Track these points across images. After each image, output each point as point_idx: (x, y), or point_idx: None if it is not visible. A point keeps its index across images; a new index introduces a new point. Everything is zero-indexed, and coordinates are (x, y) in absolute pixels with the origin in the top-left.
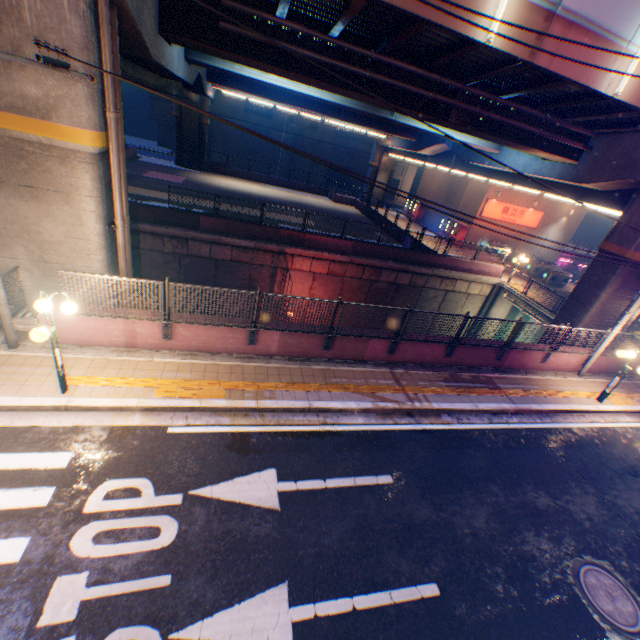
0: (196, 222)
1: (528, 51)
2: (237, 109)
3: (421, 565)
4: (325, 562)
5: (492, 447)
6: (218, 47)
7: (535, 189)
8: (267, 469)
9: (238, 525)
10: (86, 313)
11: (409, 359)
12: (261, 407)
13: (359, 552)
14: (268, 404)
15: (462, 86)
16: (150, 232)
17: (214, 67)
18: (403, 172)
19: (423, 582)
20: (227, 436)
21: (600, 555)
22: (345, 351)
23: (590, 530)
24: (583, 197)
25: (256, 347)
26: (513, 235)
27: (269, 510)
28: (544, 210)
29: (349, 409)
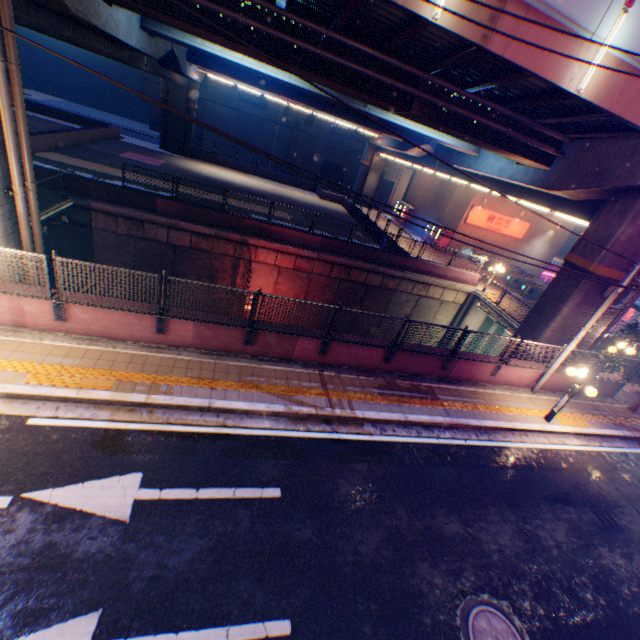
0: (153, 204)
1: (480, 34)
2: (231, 97)
3: (280, 597)
4: (160, 588)
5: (412, 463)
6: (153, 8)
7: (511, 195)
8: (132, 473)
9: (68, 537)
10: None
11: (344, 362)
12: (151, 402)
13: (208, 577)
14: (160, 400)
15: (424, 74)
16: (102, 211)
17: (174, 39)
18: (398, 175)
19: (275, 618)
20: (99, 432)
21: (501, 594)
22: (271, 348)
23: (498, 564)
24: (555, 206)
25: (168, 337)
26: (498, 245)
27: (115, 521)
28: (531, 221)
29: (257, 411)
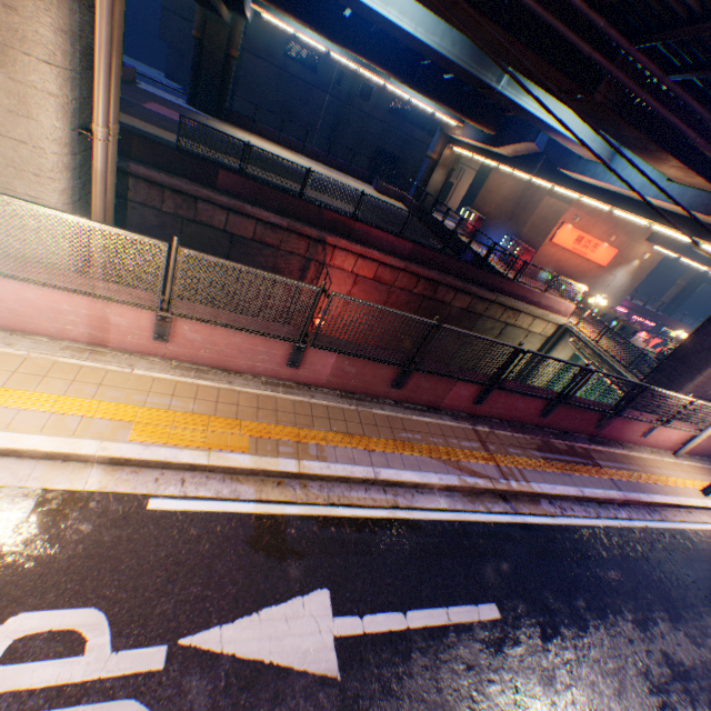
0: (213, 177)
1: None
2: (275, 50)
3: None
4: None
5: (609, 557)
6: None
7: (644, 218)
8: (315, 590)
9: None
10: (18, 275)
11: (495, 414)
12: (304, 473)
13: None
14: (315, 468)
15: (629, 46)
16: (145, 178)
17: None
18: (459, 175)
19: None
20: (249, 522)
21: None
22: (419, 393)
23: None
24: (709, 237)
25: (297, 371)
26: (579, 271)
27: (321, 680)
28: (619, 248)
29: (428, 485)
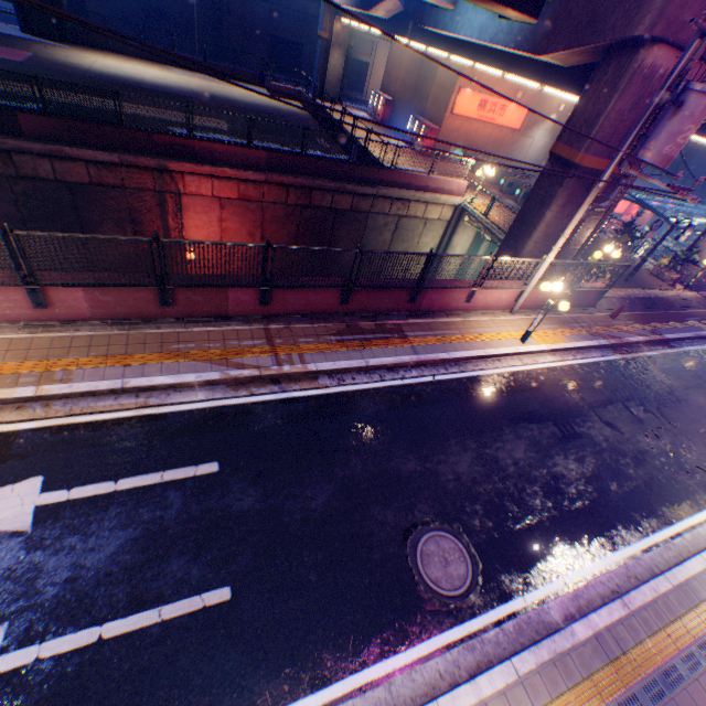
0: (14, 123)
1: None
2: None
3: (219, 568)
4: (78, 588)
5: (372, 410)
6: None
7: (496, 68)
8: (30, 479)
9: None
10: None
11: (295, 310)
12: (43, 395)
13: (135, 567)
14: (55, 390)
15: None
16: None
17: None
18: (373, 51)
19: (213, 588)
20: None
21: (453, 518)
22: (198, 307)
23: (453, 492)
24: (545, 78)
25: (55, 311)
26: (493, 140)
27: (13, 534)
28: (531, 105)
29: (186, 384)
